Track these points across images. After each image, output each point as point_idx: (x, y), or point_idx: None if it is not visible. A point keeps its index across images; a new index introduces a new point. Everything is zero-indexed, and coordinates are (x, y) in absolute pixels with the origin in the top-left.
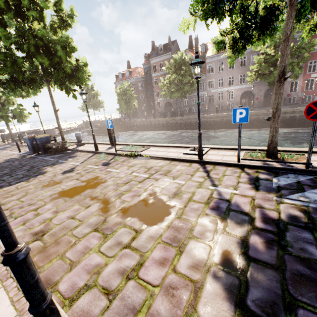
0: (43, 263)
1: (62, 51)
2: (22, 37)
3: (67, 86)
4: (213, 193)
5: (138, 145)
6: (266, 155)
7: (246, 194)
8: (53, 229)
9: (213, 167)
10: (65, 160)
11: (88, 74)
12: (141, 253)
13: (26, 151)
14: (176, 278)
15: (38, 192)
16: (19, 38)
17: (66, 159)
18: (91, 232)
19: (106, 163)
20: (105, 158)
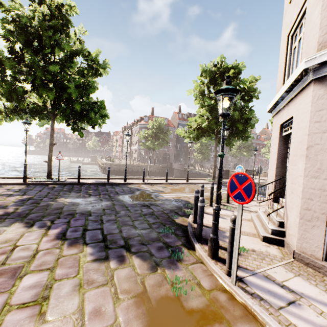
0: None
1: None
2: None
3: None
4: None
5: None
6: None
7: None
8: None
9: None
10: None
11: None
12: None
13: None
14: None
15: None
16: None
17: None
18: None
19: None
20: None
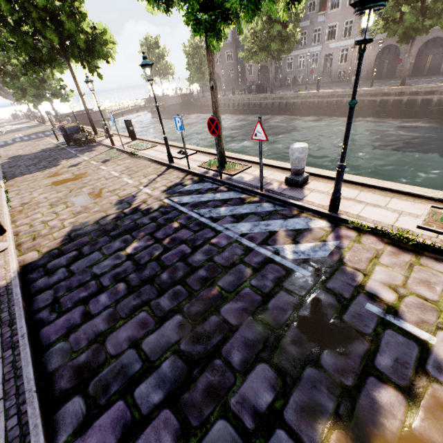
0: (17, 215)
1: (69, 21)
2: (25, 10)
3: (91, 61)
4: (135, 192)
5: (152, 142)
6: (216, 164)
7: (152, 194)
8: (32, 202)
9: (170, 172)
10: (82, 154)
11: (109, 45)
12: (58, 216)
13: (63, 141)
14: (60, 225)
15: (42, 181)
16: (22, 13)
17: (83, 153)
18: (47, 206)
19: (107, 160)
20: (112, 155)
